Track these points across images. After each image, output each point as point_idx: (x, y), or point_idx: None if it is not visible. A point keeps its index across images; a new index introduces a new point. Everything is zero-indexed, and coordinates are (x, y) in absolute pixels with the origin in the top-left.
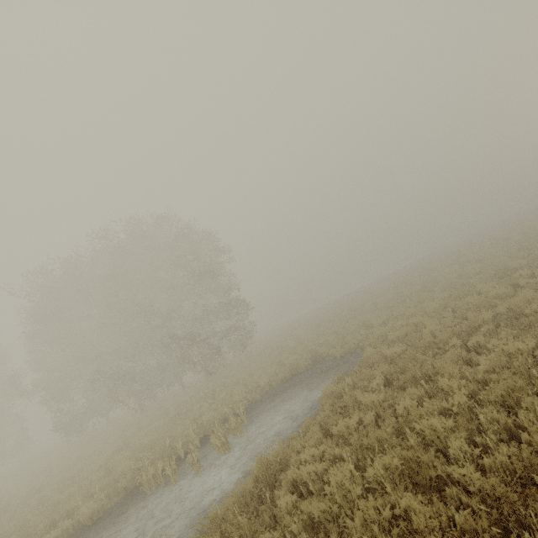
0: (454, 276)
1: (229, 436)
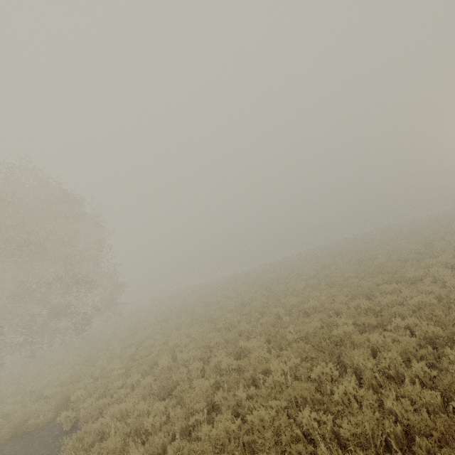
0: (285, 309)
1: None
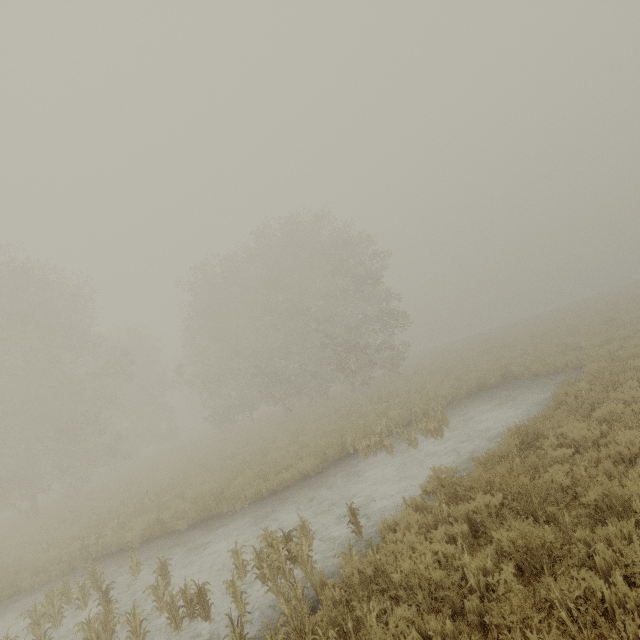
0: None
1: (442, 423)
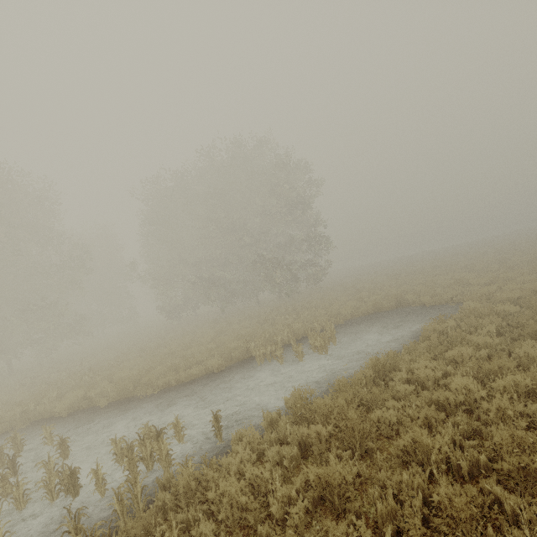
0: None
1: (327, 342)
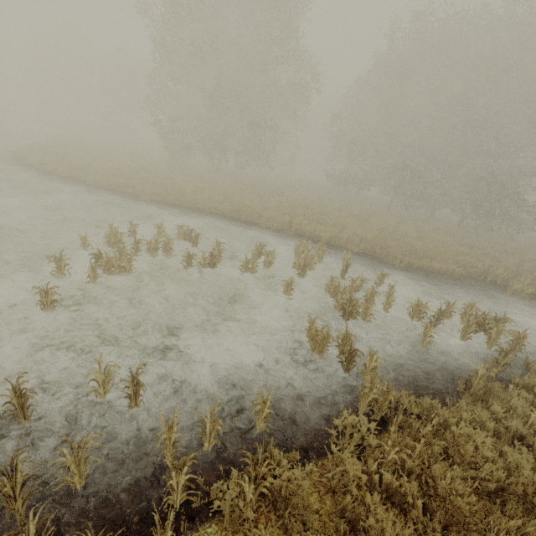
0: None
1: None
